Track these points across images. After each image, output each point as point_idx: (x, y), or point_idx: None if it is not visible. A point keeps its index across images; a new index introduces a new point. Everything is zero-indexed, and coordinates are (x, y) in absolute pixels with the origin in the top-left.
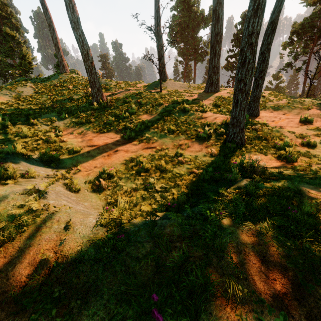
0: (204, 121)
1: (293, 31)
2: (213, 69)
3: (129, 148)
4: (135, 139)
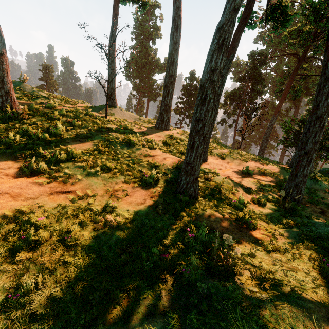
0: (152, 160)
1: (226, 96)
2: (165, 107)
3: (24, 191)
4: (43, 175)
